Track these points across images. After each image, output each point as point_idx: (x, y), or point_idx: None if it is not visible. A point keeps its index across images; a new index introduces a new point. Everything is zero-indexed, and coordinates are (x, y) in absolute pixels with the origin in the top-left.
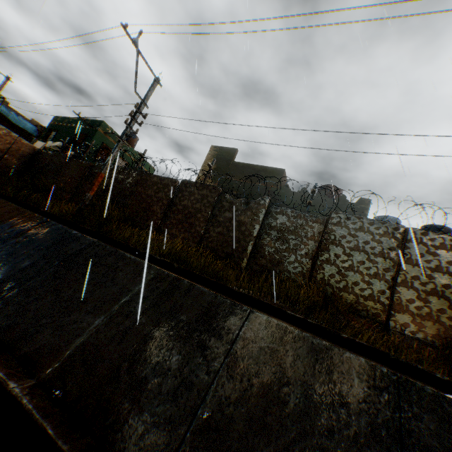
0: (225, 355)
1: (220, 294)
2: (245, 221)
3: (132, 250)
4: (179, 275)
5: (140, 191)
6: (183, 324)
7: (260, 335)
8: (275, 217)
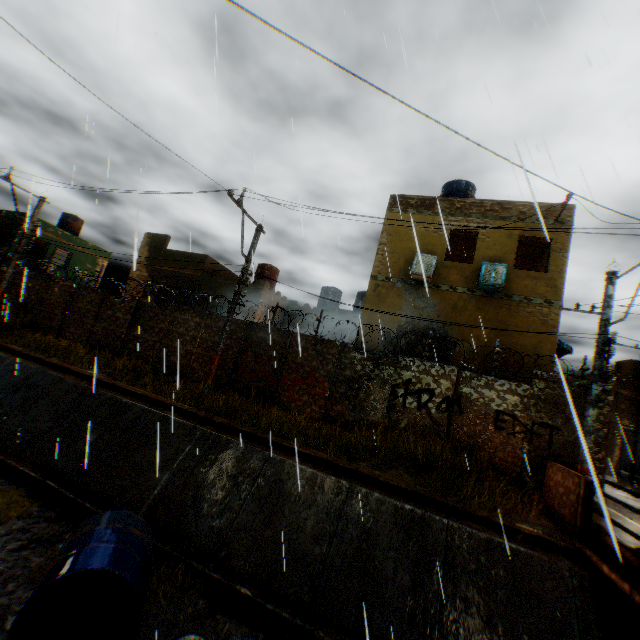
0: (26, 392)
1: (50, 368)
2: (121, 317)
3: (11, 349)
4: (33, 361)
5: (47, 297)
6: (14, 383)
7: (48, 383)
8: (142, 312)
